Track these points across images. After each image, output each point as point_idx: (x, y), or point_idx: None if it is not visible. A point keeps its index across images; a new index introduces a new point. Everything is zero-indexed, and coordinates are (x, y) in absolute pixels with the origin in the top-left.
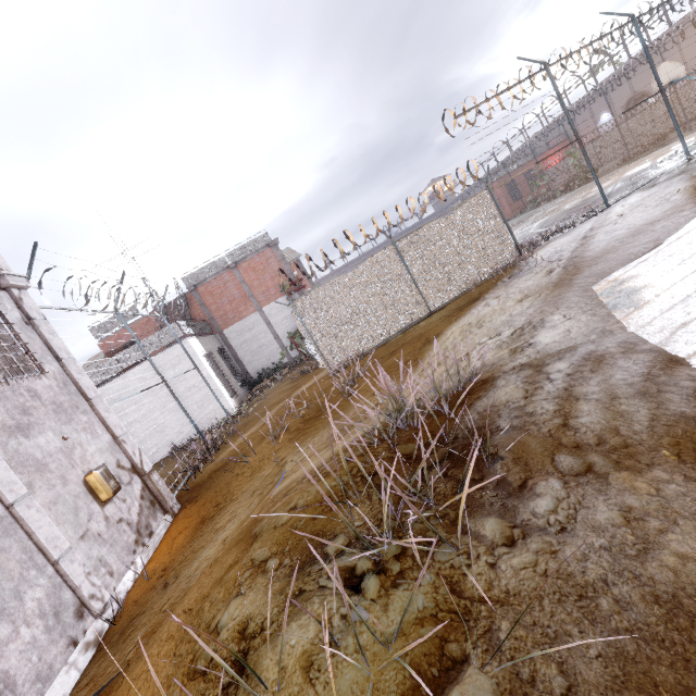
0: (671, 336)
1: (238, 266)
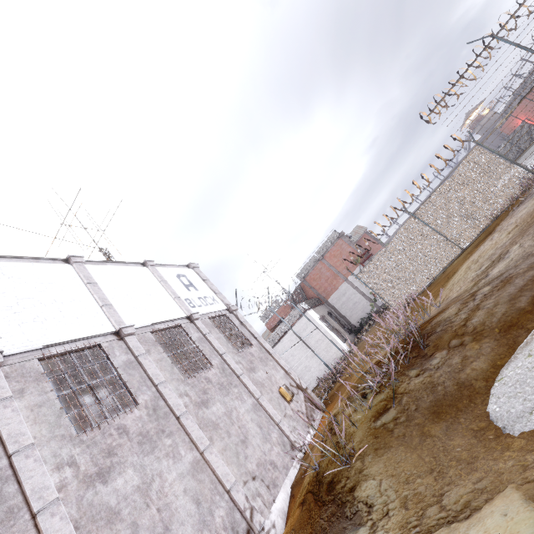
0: None
1: (324, 257)
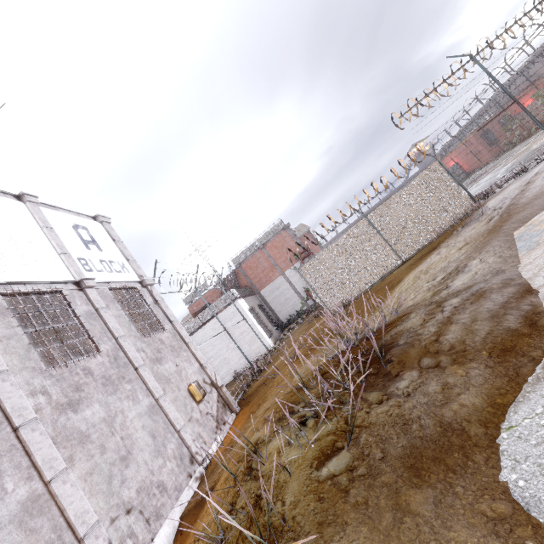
0: (538, 272)
1: (265, 246)
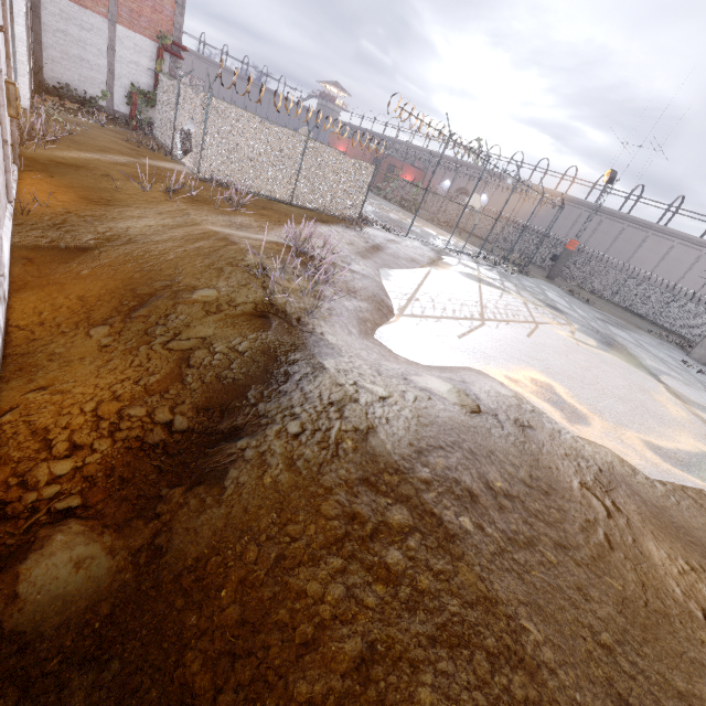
0: (389, 292)
1: None
